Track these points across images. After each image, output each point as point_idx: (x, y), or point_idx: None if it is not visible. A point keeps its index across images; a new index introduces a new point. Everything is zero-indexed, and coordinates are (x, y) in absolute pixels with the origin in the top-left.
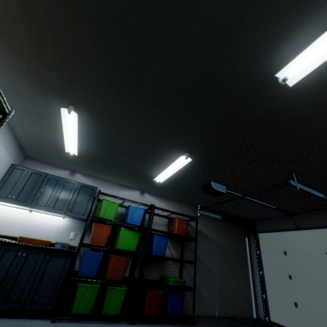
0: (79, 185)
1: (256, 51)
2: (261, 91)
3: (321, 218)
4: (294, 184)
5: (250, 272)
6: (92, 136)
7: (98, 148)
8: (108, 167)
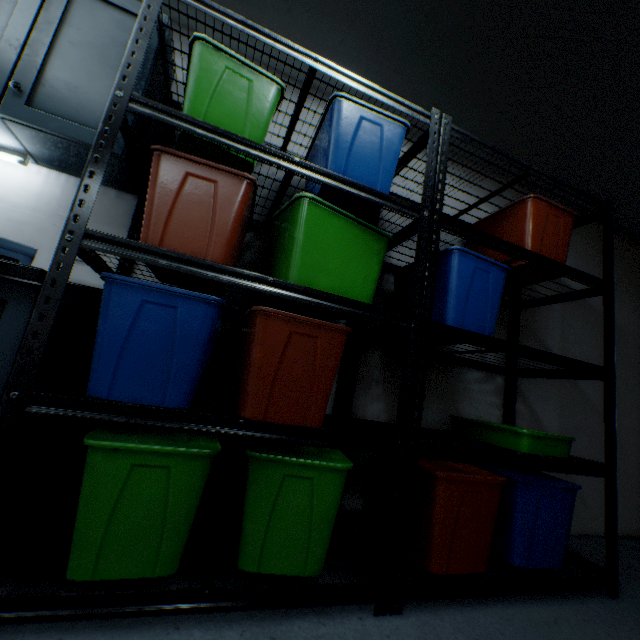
0: None
1: None
2: None
3: None
4: None
5: None
6: None
7: None
8: None
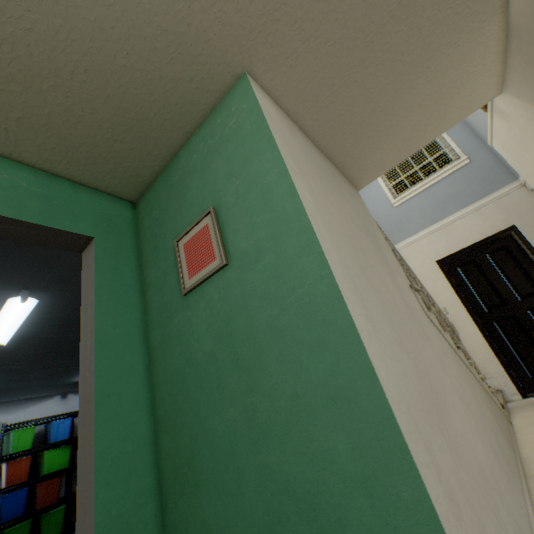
0: None
1: None
2: None
3: None
4: None
5: None
6: None
7: None
8: (10, 392)
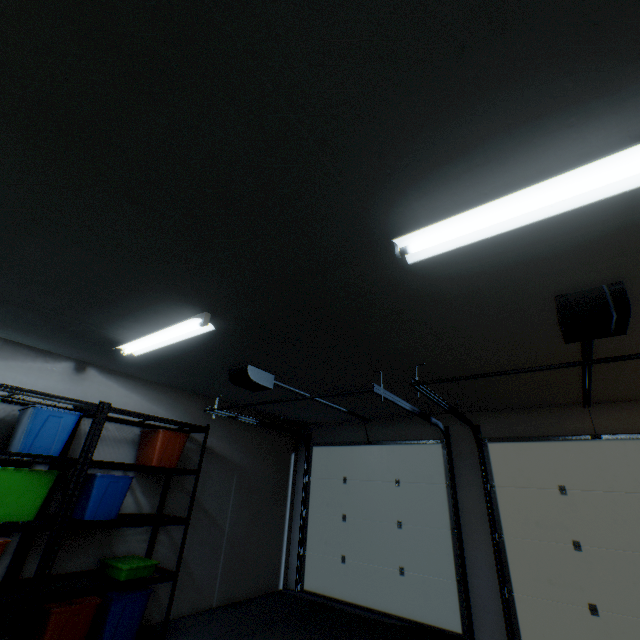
0: None
1: (374, 188)
2: (367, 251)
3: (400, 429)
4: (379, 391)
5: (288, 513)
6: None
7: None
8: None
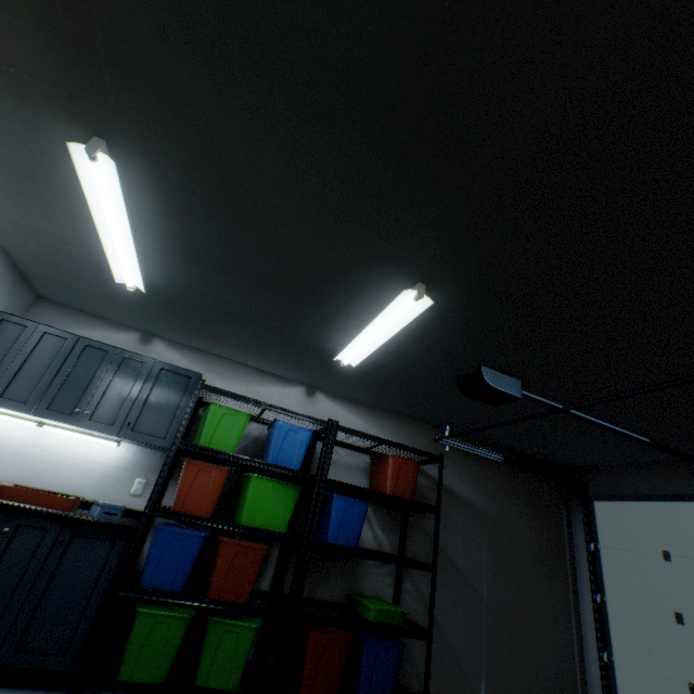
0: (158, 366)
1: None
2: (693, 29)
3: None
4: None
5: (570, 594)
6: (170, 237)
7: (193, 273)
8: (224, 324)
